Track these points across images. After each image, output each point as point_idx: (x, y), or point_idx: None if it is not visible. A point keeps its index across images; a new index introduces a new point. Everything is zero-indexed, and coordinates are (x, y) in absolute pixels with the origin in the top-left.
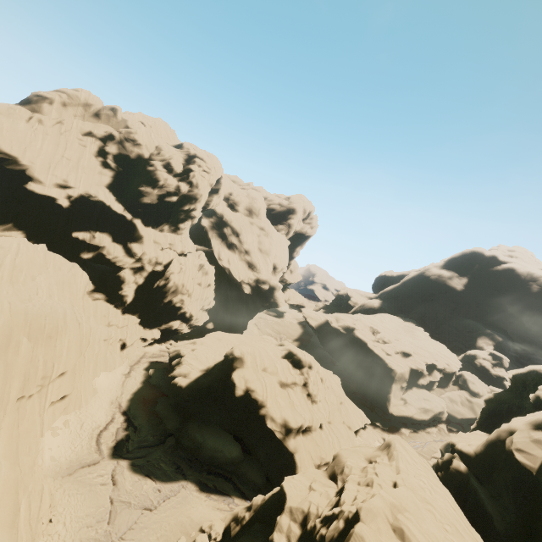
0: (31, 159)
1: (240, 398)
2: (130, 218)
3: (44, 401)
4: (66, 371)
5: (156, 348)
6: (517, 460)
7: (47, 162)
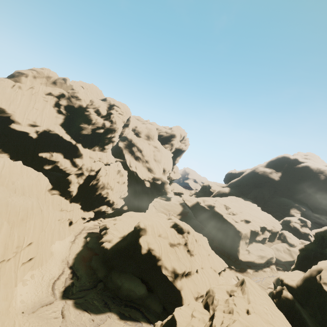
0: (13, 110)
1: (144, 255)
2: (75, 143)
3: (18, 263)
4: (32, 242)
5: (91, 223)
6: (325, 290)
7: (23, 111)
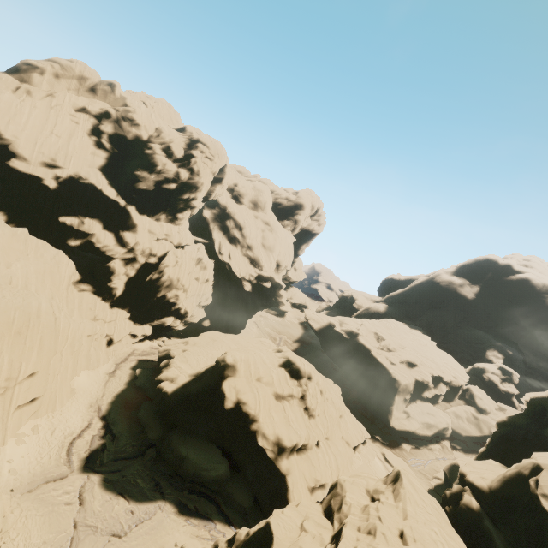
0: (15, 133)
1: (229, 411)
2: (124, 205)
3: (8, 405)
4: (36, 371)
5: (146, 345)
6: (545, 509)
7: (33, 137)
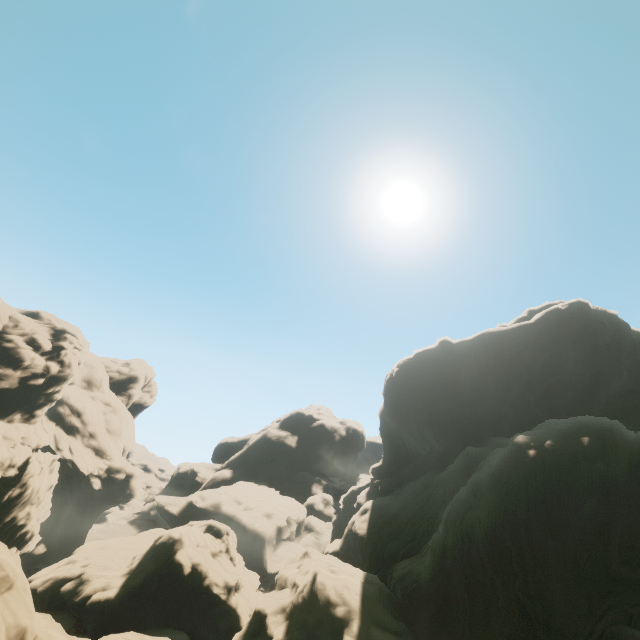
0: None
1: (188, 576)
2: None
3: None
4: None
5: None
6: (359, 532)
7: None
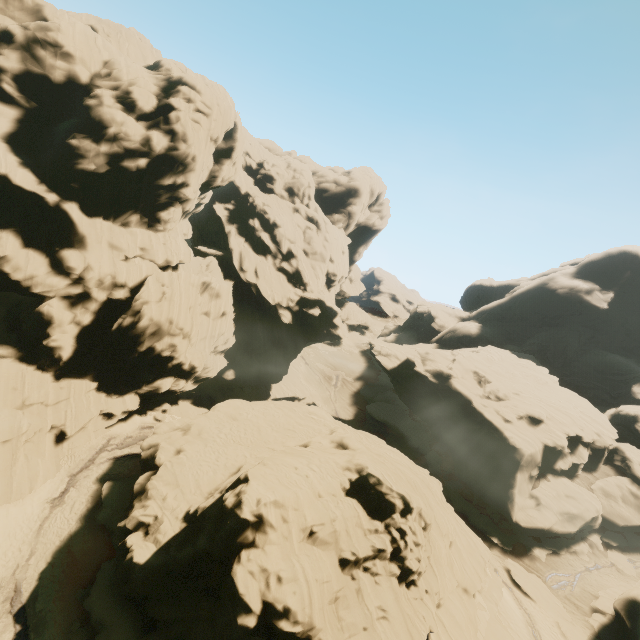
0: None
1: (247, 632)
2: (56, 201)
3: None
4: None
5: (133, 424)
6: None
7: None
